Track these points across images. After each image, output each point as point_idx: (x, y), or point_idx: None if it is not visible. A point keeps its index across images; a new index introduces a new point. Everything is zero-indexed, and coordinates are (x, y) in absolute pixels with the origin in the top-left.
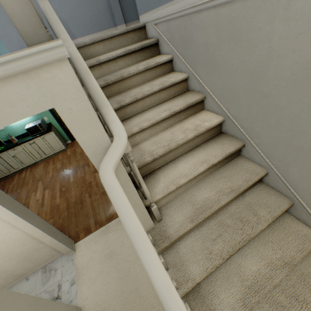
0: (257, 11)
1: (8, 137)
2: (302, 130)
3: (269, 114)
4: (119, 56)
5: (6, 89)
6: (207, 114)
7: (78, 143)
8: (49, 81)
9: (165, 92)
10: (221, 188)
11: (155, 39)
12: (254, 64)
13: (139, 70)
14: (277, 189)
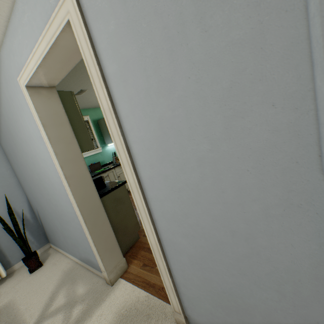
0: None
1: (101, 162)
2: None
3: None
4: None
5: None
6: None
7: None
8: None
9: None
10: None
11: None
12: None
13: None
14: None
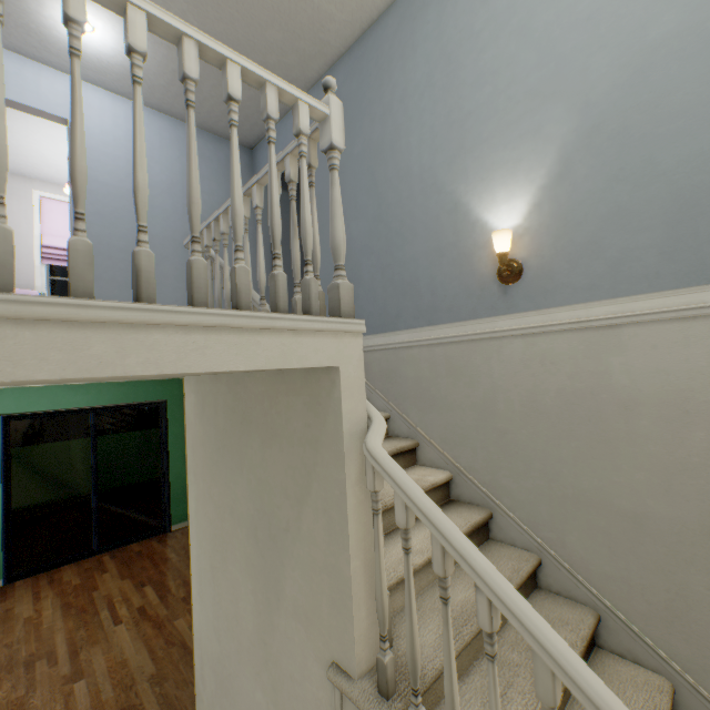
0: (473, 353)
1: None
2: (556, 470)
3: (513, 455)
4: None
5: (319, 338)
6: (425, 469)
7: (342, 411)
8: (346, 344)
9: None
10: None
11: None
12: (480, 398)
13: None
14: (566, 593)
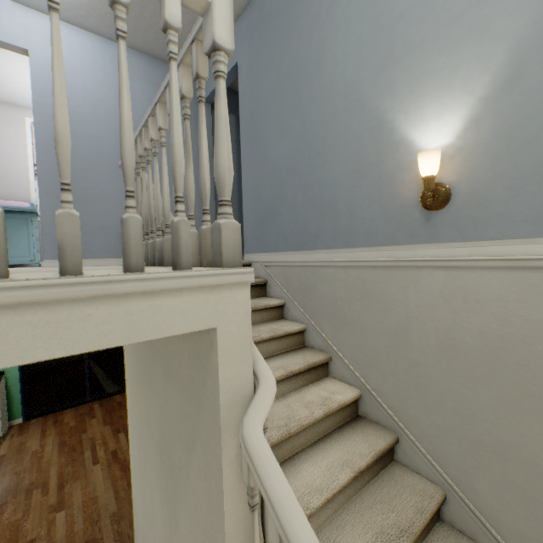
0: (388, 279)
1: None
2: (471, 413)
3: (424, 388)
4: None
5: (187, 297)
6: (336, 383)
7: (219, 379)
8: (226, 299)
9: (276, 342)
10: (381, 526)
11: (263, 279)
12: (393, 326)
13: None
14: (471, 534)
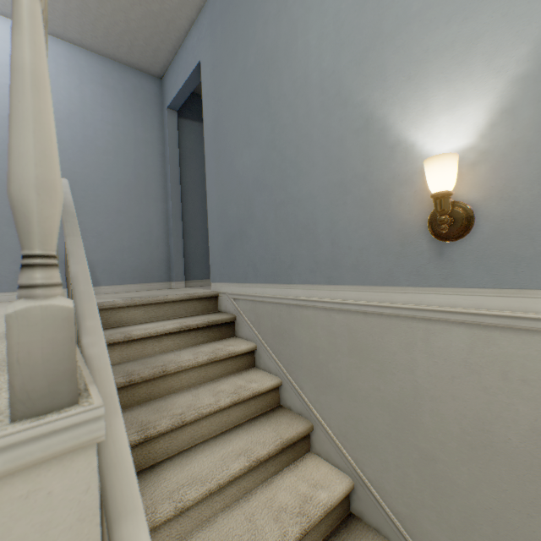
0: (386, 332)
1: None
2: None
3: (445, 496)
4: (168, 332)
5: None
6: (319, 466)
7: None
8: (14, 505)
9: (241, 406)
10: None
11: (231, 316)
12: (395, 397)
13: (198, 361)
14: None
